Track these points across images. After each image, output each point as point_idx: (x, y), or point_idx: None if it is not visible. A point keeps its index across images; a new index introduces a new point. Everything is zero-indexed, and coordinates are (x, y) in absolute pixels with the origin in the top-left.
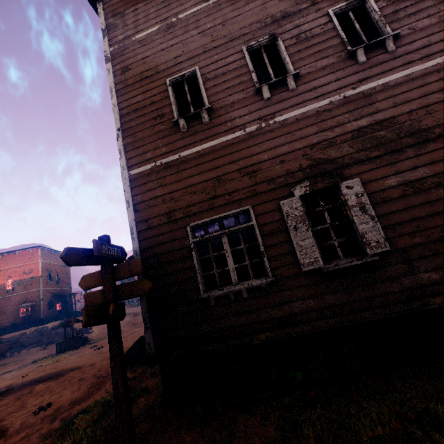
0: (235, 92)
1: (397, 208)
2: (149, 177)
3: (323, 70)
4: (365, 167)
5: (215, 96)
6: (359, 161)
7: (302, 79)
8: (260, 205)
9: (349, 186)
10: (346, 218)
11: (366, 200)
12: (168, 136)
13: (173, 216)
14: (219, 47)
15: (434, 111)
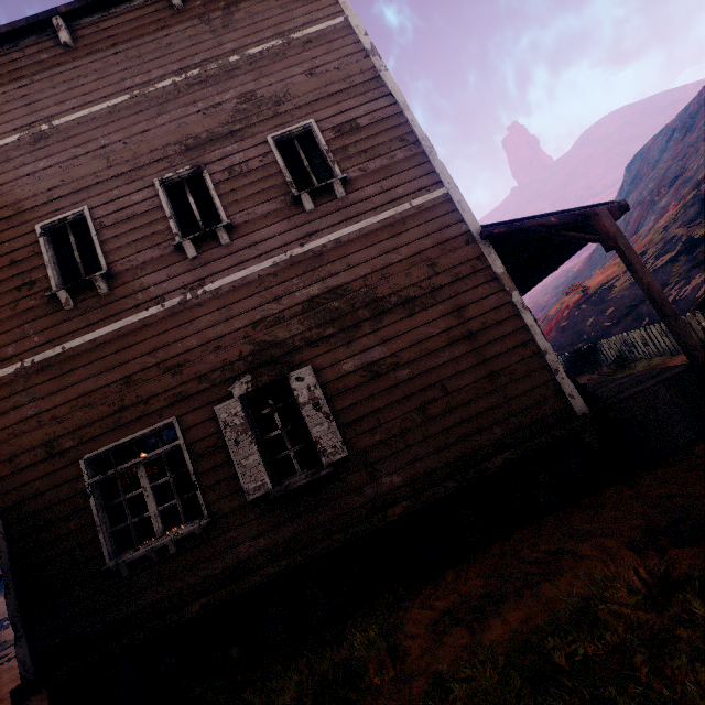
0: (147, 247)
1: (355, 400)
2: (13, 386)
3: (265, 218)
4: (319, 349)
5: (117, 253)
6: (312, 342)
7: (239, 230)
8: (190, 413)
9: (301, 377)
10: (301, 418)
11: (320, 393)
12: (43, 317)
13: (58, 447)
14: (121, 177)
15: (390, 275)
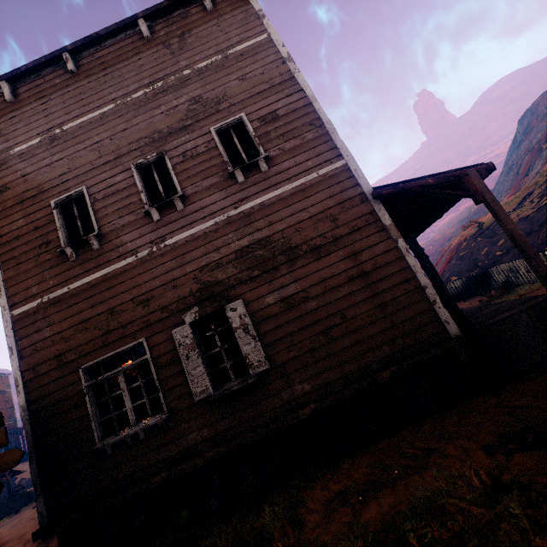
0: (126, 214)
1: (275, 325)
2: (36, 316)
3: (209, 189)
4: (248, 287)
5: (105, 219)
6: (243, 281)
7: (190, 199)
8: (155, 335)
9: (234, 308)
10: (235, 339)
11: (248, 320)
12: (56, 266)
13: (65, 359)
14: (108, 164)
15: (302, 228)
